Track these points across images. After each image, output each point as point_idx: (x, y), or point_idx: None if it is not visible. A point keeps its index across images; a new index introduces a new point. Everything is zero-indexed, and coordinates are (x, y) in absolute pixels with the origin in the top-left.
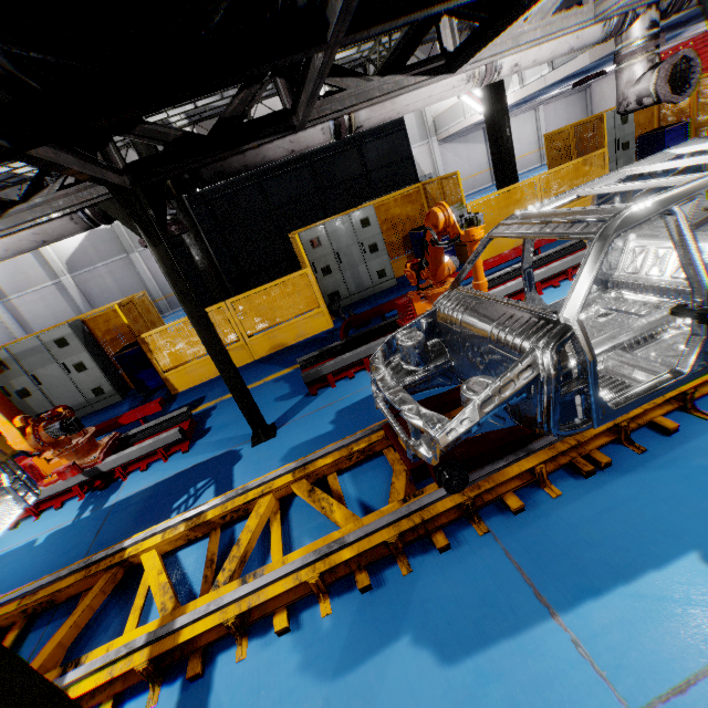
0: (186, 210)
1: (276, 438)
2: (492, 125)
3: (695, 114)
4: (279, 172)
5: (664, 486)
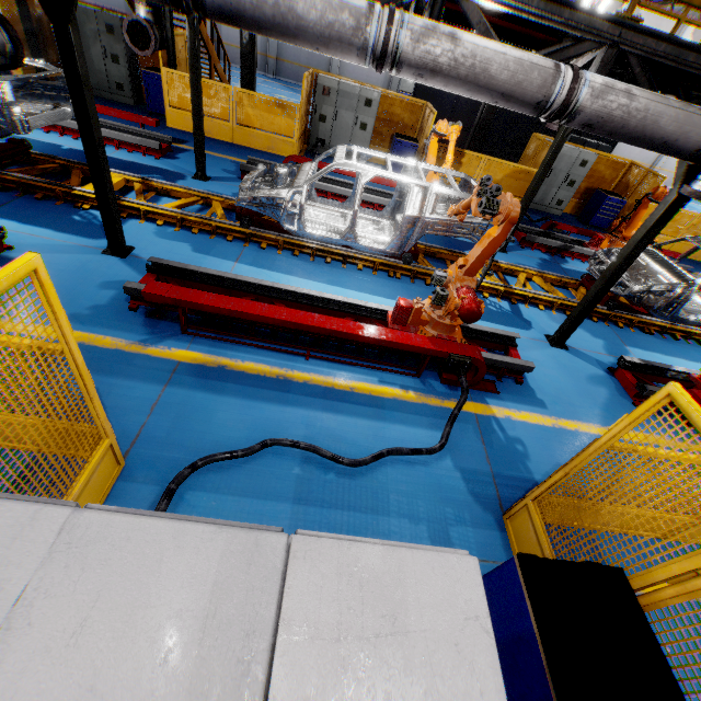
0: None
1: (507, 255)
2: None
3: None
4: None
5: (666, 345)
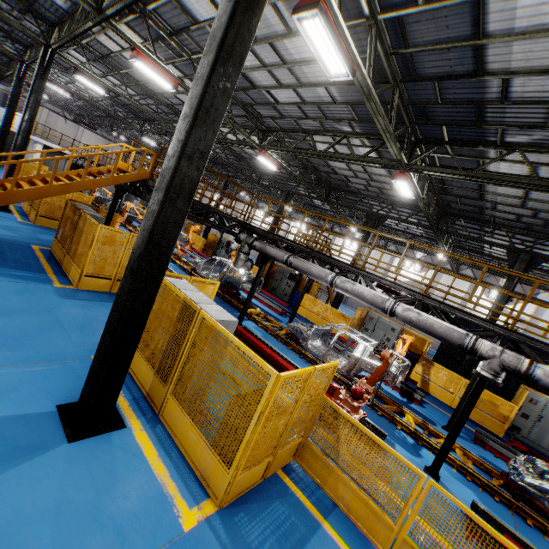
0: None
1: None
2: None
3: None
4: None
5: None
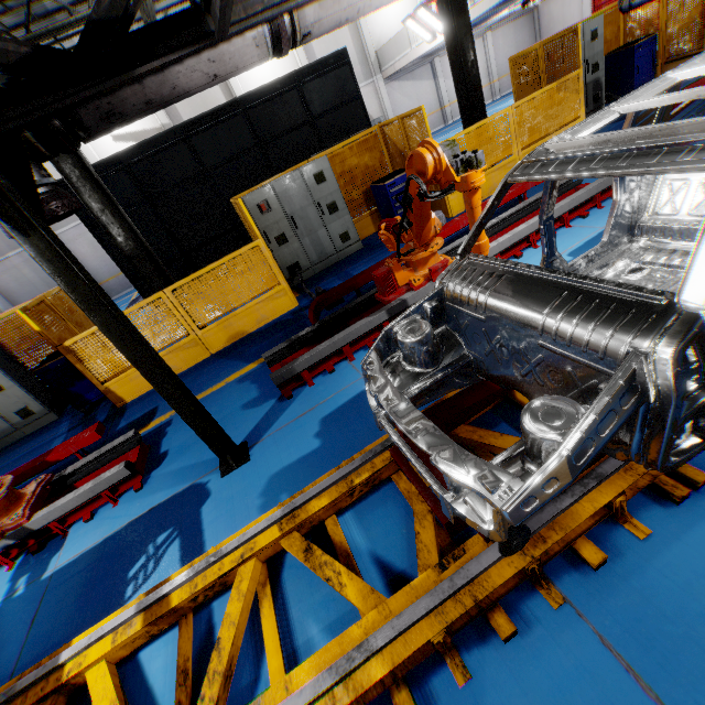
0: (92, 179)
1: (249, 463)
2: (455, 47)
3: (665, 26)
4: (208, 124)
5: None
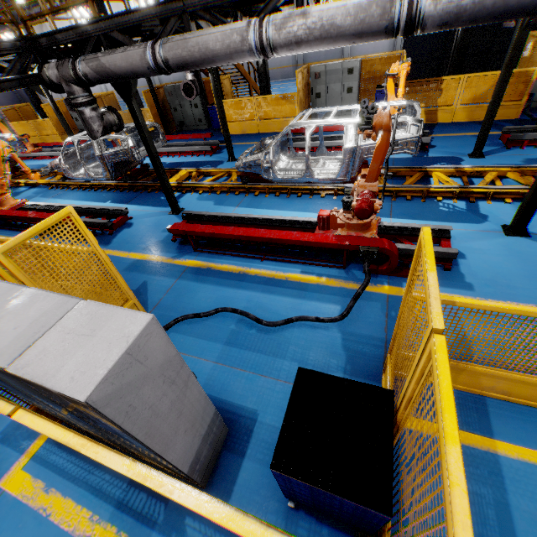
0: None
1: (484, 159)
2: None
3: None
4: None
5: None
